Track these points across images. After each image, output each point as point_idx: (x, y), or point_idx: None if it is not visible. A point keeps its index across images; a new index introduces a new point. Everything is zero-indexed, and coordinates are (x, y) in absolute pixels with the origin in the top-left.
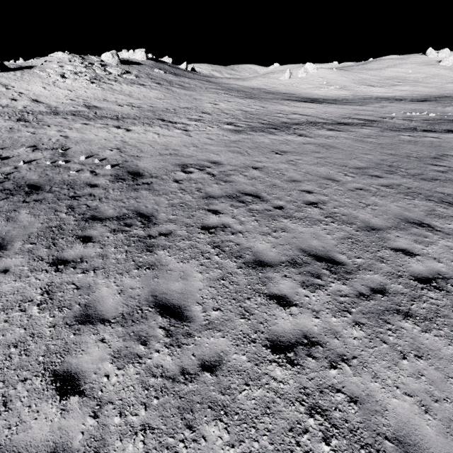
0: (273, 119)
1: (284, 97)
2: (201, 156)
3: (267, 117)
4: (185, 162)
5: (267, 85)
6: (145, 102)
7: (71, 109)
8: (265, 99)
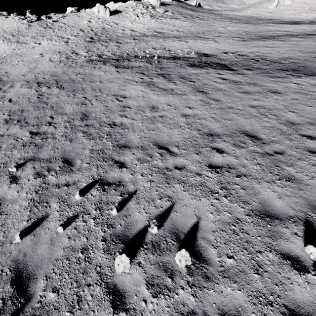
0: (264, 34)
1: (271, 21)
2: (229, 50)
3: (260, 33)
4: (224, 51)
5: (257, 13)
6: (184, 29)
7: (151, 34)
8: (257, 23)
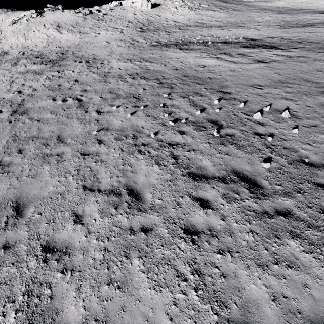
0: (302, 23)
1: (306, 11)
2: (273, 35)
3: (298, 22)
4: (268, 37)
5: (290, 4)
6: (222, 19)
7: (193, 24)
8: (292, 13)
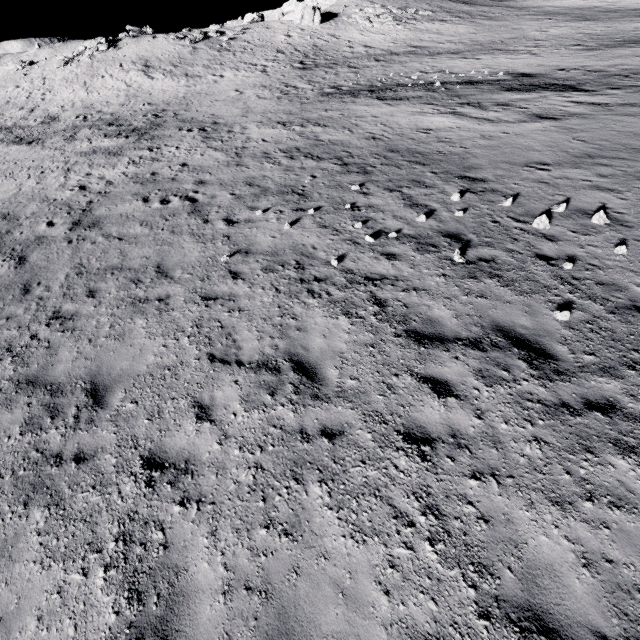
0: (629, 37)
1: (637, 14)
2: (567, 65)
3: (620, 35)
4: (557, 68)
5: None
6: (462, 38)
7: (404, 50)
8: (608, 19)
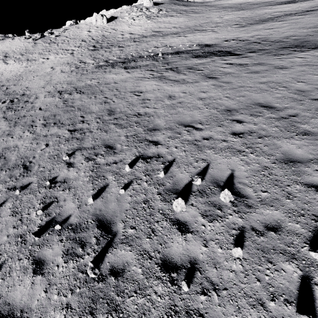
0: (262, 18)
1: (266, 4)
2: (230, 37)
3: (258, 17)
4: (224, 39)
5: None
6: (180, 24)
7: (150, 34)
8: (252, 8)
